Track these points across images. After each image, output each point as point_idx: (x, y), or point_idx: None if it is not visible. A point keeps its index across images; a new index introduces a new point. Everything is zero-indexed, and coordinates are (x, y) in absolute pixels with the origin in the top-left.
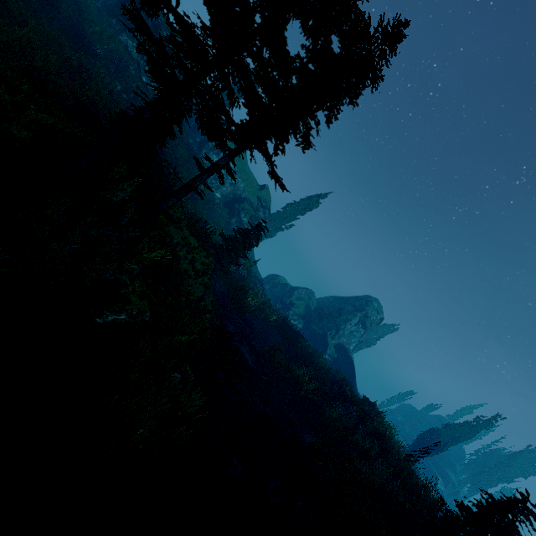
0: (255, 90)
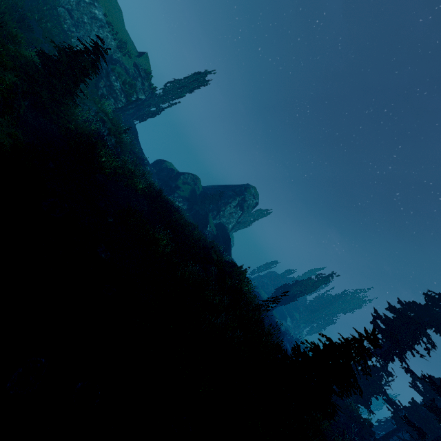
0: None
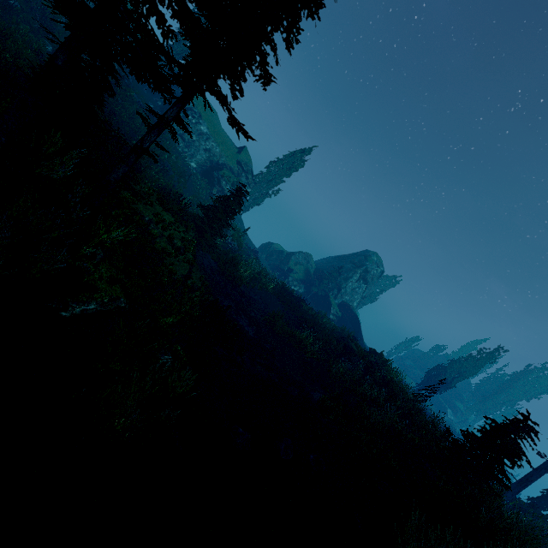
0: (190, 12)
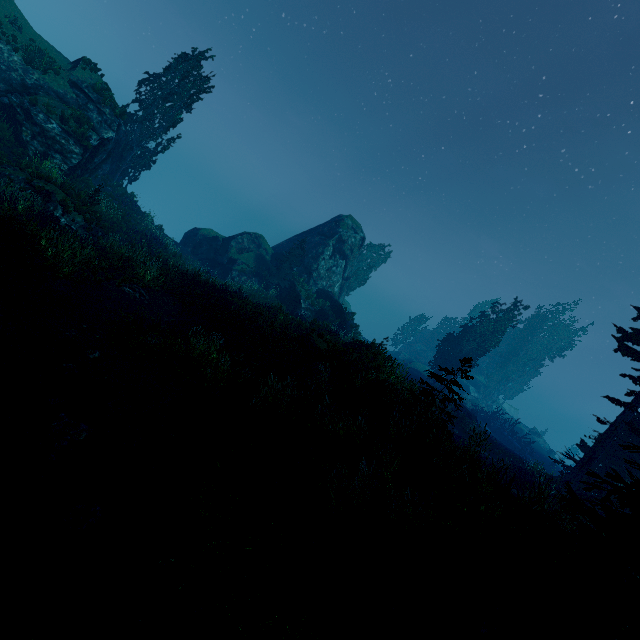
0: None
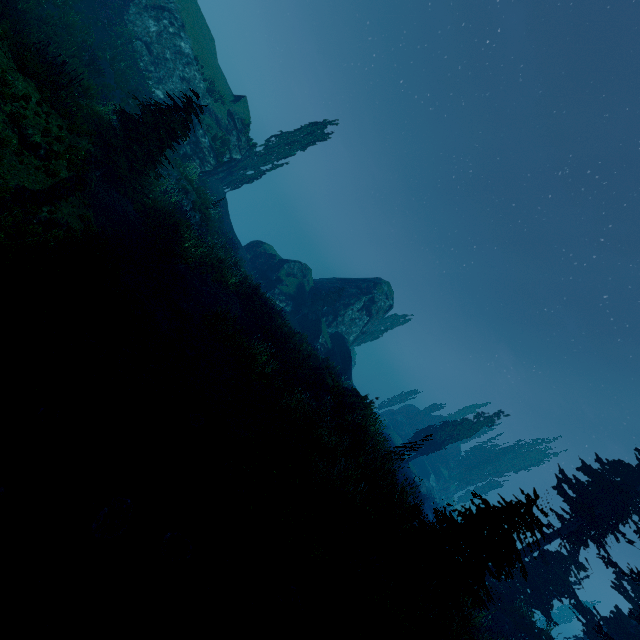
0: None
